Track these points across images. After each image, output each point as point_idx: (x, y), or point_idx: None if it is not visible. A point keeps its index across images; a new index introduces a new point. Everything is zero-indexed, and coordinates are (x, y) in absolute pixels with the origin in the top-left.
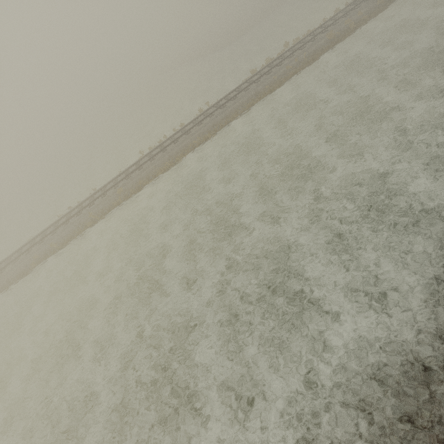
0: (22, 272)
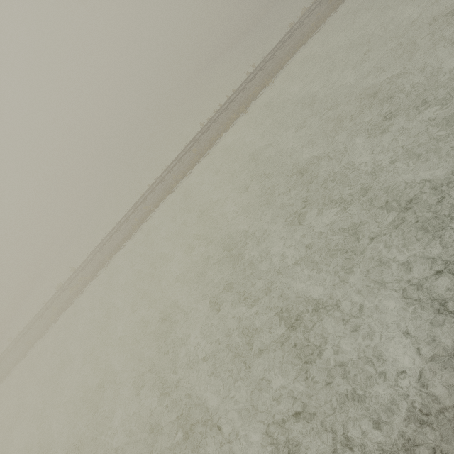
0: (127, 236)
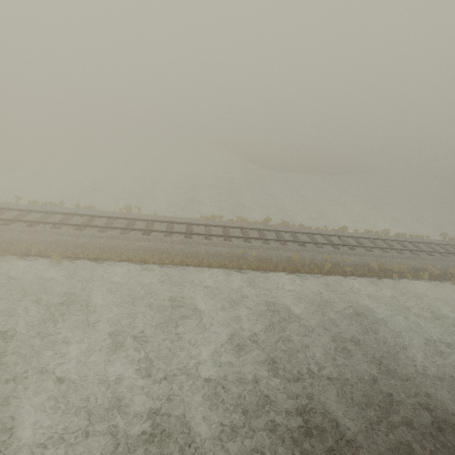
0: None
